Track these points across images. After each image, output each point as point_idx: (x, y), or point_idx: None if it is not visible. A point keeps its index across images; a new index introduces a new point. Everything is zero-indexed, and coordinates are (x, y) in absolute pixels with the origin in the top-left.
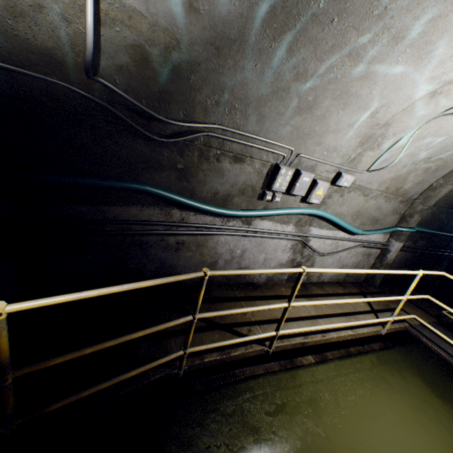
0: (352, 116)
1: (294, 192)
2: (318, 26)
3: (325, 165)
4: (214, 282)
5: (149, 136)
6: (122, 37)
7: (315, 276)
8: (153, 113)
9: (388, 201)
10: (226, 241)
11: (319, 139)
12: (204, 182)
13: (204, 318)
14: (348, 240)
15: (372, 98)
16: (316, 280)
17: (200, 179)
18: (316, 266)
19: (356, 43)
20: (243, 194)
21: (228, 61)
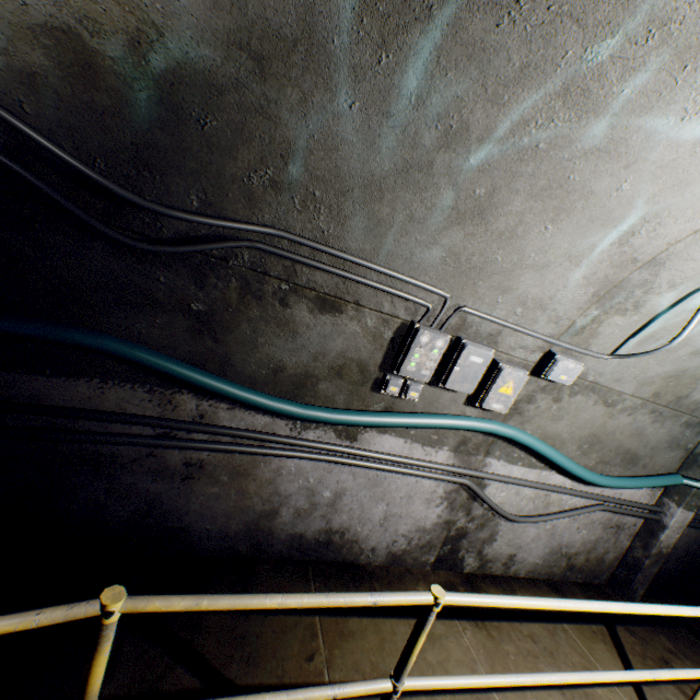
0: (575, 237)
1: (450, 384)
2: (484, 12)
3: (520, 334)
4: (268, 555)
5: (108, 233)
6: (19, 3)
7: (498, 561)
8: (109, 184)
9: (658, 420)
10: (299, 468)
11: (505, 279)
12: (254, 343)
13: (204, 660)
14: (572, 493)
15: (622, 199)
16: (501, 571)
17: (244, 337)
18: (499, 540)
19: (580, 62)
20: (341, 376)
21: (287, 91)
